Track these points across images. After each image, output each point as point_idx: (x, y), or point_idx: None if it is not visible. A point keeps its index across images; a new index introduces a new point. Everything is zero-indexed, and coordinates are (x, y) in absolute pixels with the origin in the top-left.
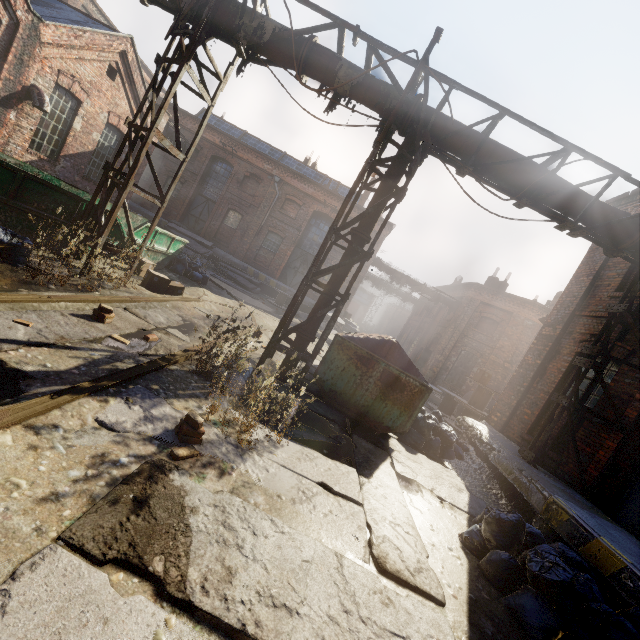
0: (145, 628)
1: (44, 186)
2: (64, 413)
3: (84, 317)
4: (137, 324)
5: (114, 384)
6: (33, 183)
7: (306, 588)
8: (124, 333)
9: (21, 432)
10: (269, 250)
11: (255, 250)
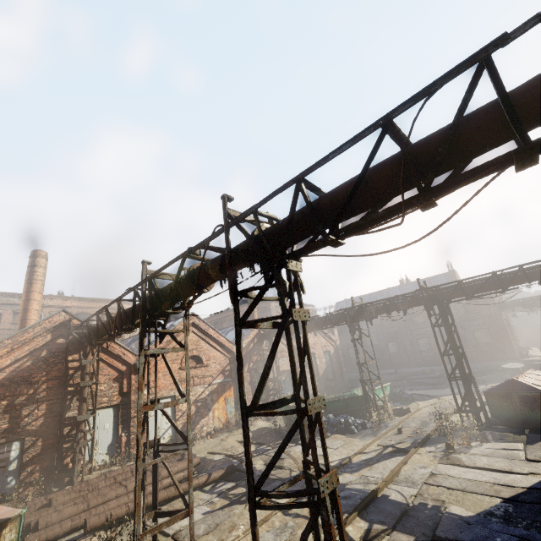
0: (461, 468)
1: (350, 399)
2: (419, 451)
3: (396, 434)
4: (410, 430)
5: (422, 444)
6: (347, 400)
7: (497, 463)
8: (410, 434)
9: (416, 454)
10: (426, 350)
11: (419, 355)
